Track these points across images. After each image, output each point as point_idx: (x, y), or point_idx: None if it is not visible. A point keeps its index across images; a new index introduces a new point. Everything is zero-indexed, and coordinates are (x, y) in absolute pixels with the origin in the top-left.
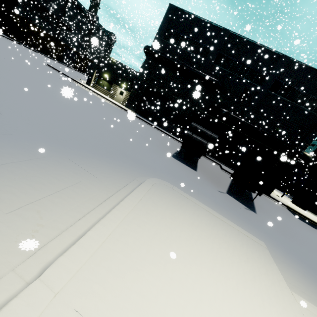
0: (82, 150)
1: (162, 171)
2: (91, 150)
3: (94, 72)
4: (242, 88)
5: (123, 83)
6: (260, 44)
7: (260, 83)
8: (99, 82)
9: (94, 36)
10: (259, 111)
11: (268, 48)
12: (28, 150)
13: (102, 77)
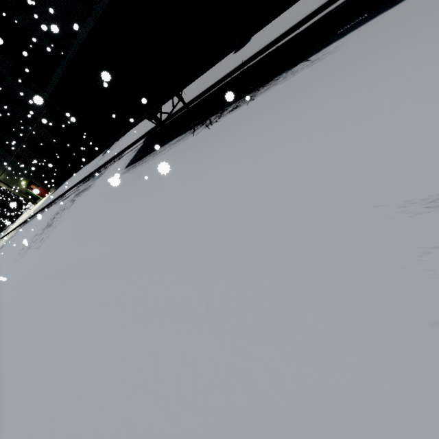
0: None
1: None
2: None
3: None
4: None
5: None
6: None
7: None
8: None
9: None
10: None
11: None
12: None
13: None
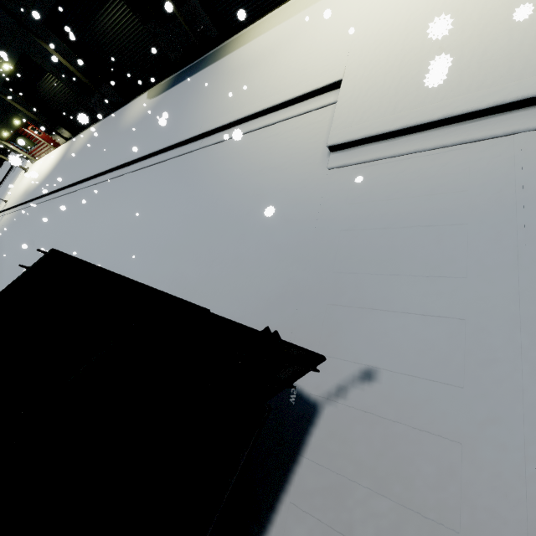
0: None
1: None
2: None
3: None
4: None
5: None
6: None
7: None
8: None
9: None
10: None
11: None
12: None
13: None
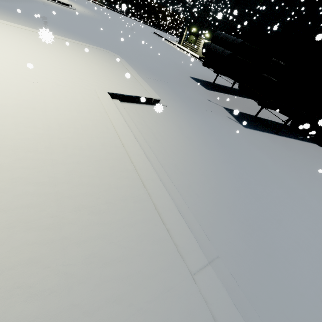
0: (81, 37)
1: (142, 65)
2: (89, 39)
3: (185, 29)
4: None
5: (207, 33)
6: None
7: None
8: (188, 39)
9: (216, 1)
10: None
11: None
12: (46, 25)
13: (191, 32)
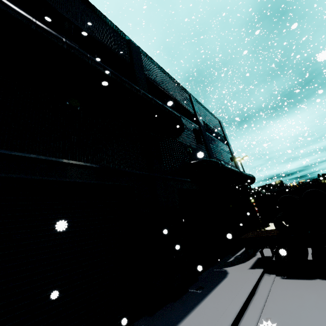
0: None
1: None
2: None
3: None
4: (191, 129)
5: None
6: (173, 79)
7: (195, 123)
8: None
9: None
10: (213, 153)
11: (179, 85)
12: None
13: None
